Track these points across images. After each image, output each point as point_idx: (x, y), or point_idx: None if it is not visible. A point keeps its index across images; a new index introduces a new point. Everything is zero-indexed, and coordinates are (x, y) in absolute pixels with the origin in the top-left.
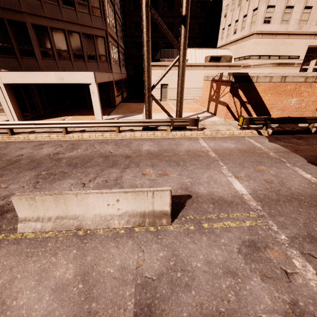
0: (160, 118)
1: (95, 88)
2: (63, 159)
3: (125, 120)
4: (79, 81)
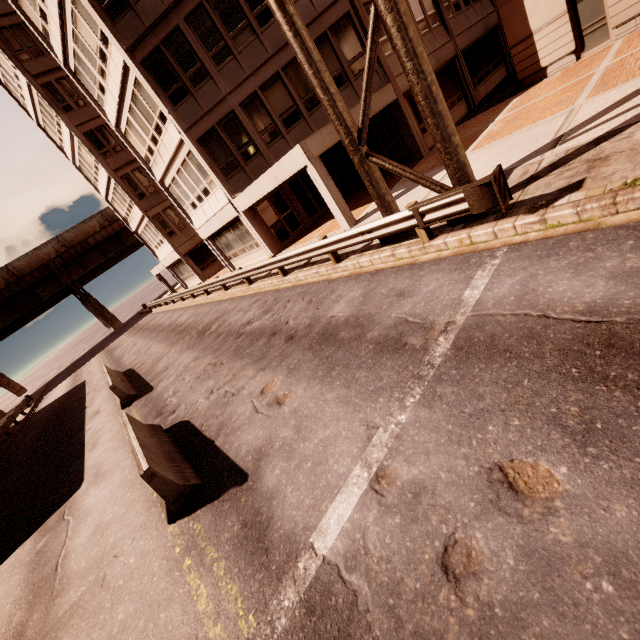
0: (478, 168)
1: (314, 172)
2: (241, 336)
3: (331, 239)
4: (292, 171)
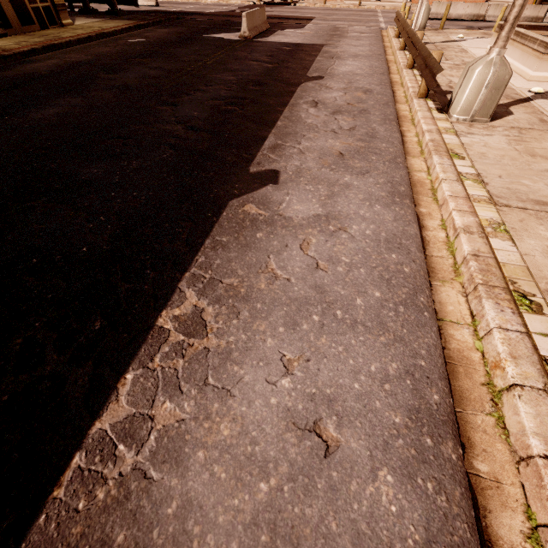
0: None
1: None
2: None
3: None
4: None
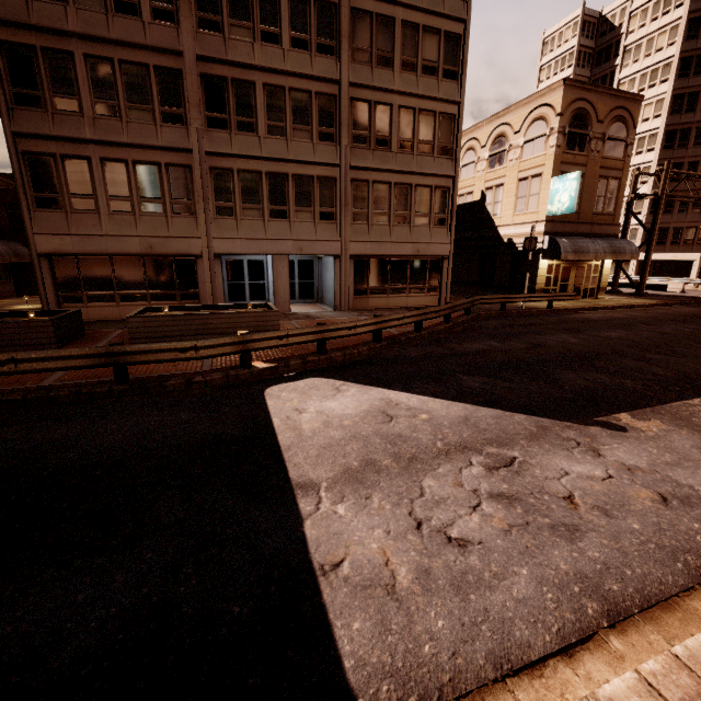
0: None
1: (697, 263)
2: None
3: None
4: (687, 258)
